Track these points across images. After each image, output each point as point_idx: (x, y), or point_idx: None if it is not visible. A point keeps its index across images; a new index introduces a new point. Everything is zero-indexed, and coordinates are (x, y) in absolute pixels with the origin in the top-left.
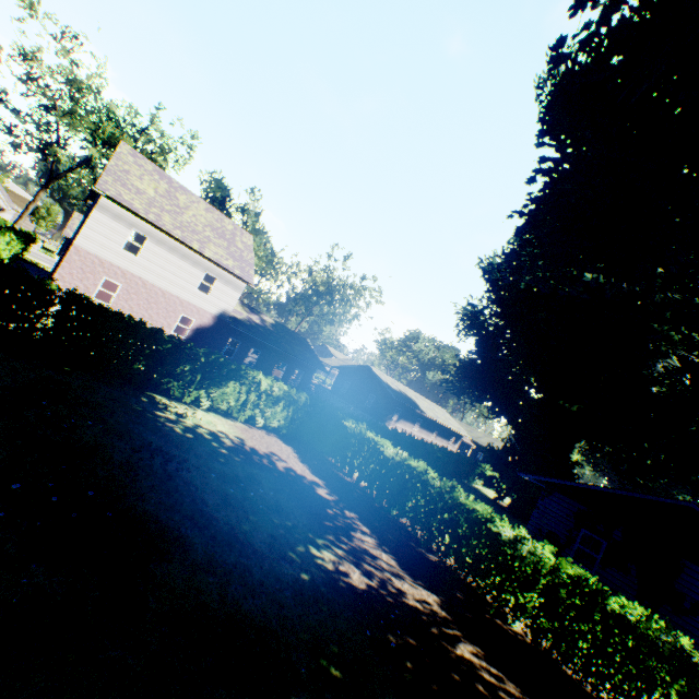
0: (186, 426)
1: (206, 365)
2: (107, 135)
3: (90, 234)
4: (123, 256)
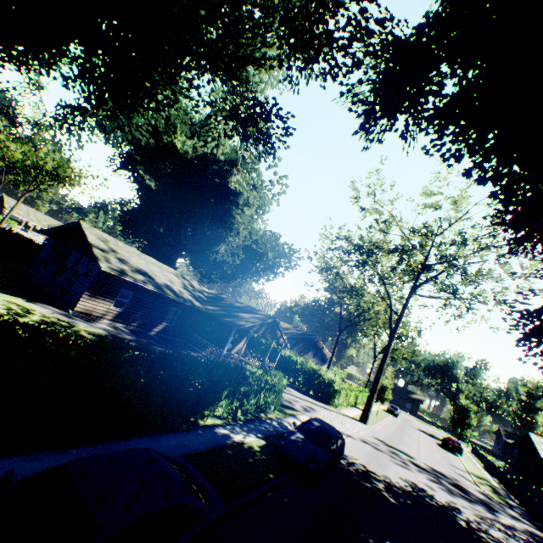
0: None
1: None
2: None
3: None
4: None
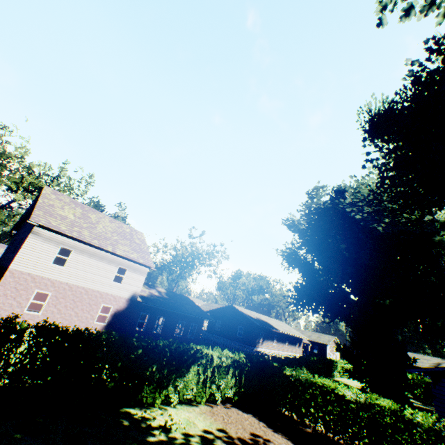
0: (181, 444)
1: (170, 357)
2: (27, 184)
3: (23, 257)
4: (52, 268)
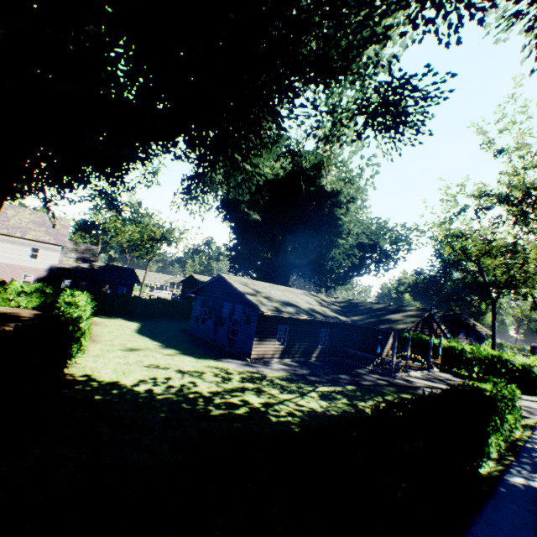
0: None
1: None
2: None
3: None
4: None
